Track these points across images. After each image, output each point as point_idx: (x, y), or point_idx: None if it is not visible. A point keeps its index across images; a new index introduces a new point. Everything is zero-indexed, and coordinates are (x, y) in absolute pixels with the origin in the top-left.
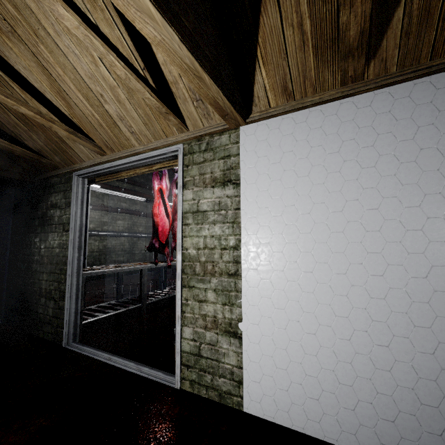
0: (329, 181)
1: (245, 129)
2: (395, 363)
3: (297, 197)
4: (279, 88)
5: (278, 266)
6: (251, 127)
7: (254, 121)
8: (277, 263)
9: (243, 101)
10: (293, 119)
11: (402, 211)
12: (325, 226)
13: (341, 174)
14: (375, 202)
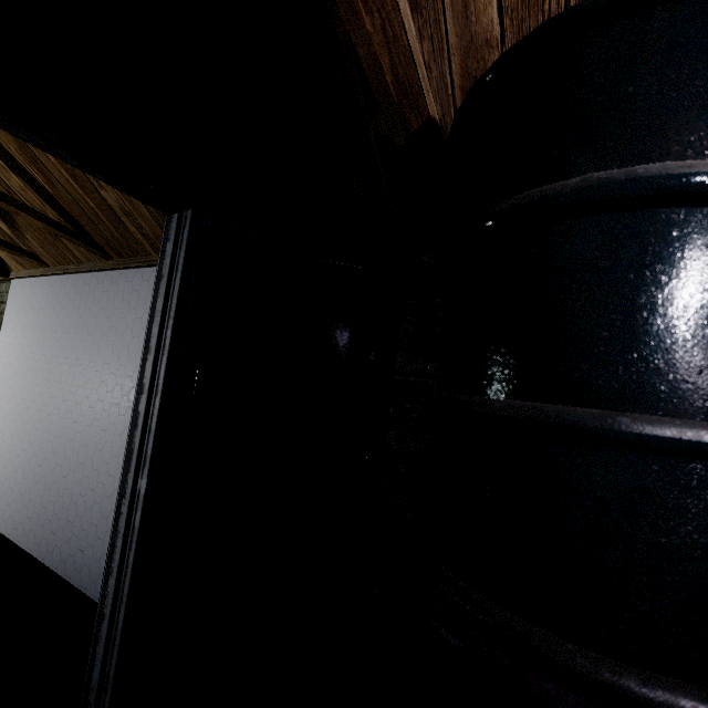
0: (30, 337)
1: (14, 283)
2: (19, 467)
3: (18, 345)
4: (14, 260)
5: (0, 396)
6: (16, 282)
7: (15, 278)
8: (1, 394)
9: (2, 262)
10: (30, 283)
11: (45, 365)
12: (21, 369)
13: (35, 332)
14: (39, 357)
